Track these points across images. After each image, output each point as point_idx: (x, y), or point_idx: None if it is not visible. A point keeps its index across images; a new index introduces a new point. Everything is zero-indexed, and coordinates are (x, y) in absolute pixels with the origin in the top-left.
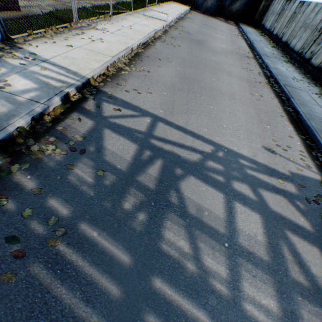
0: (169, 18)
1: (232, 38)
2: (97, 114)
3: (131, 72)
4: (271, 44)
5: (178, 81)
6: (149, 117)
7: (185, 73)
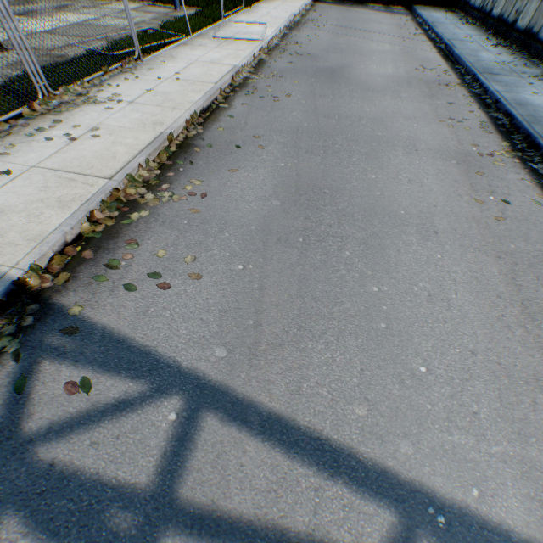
0: (269, 31)
1: (405, 44)
2: (3, 435)
3: (158, 207)
4: (492, 37)
5: (280, 206)
6: (177, 398)
7: (298, 173)
